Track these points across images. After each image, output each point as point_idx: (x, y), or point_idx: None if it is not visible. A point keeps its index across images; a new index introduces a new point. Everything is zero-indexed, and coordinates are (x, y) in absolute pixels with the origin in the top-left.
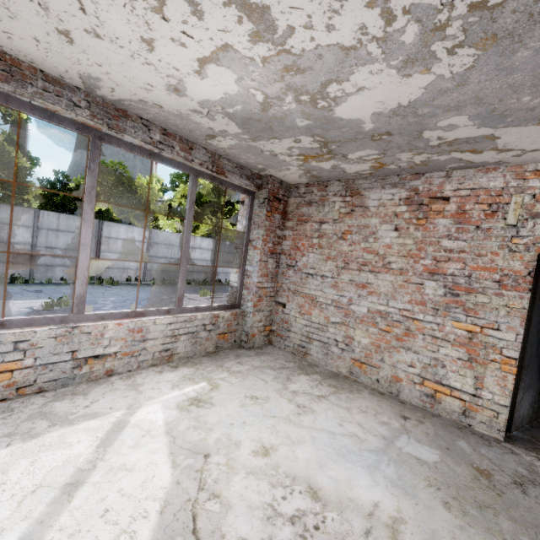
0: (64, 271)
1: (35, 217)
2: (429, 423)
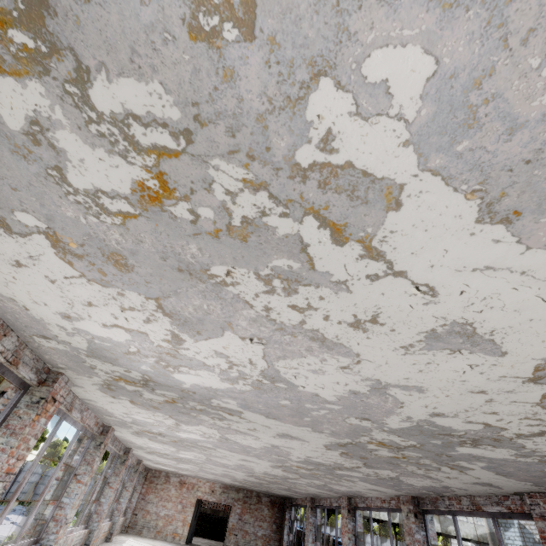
0: None
1: None
2: (174, 543)
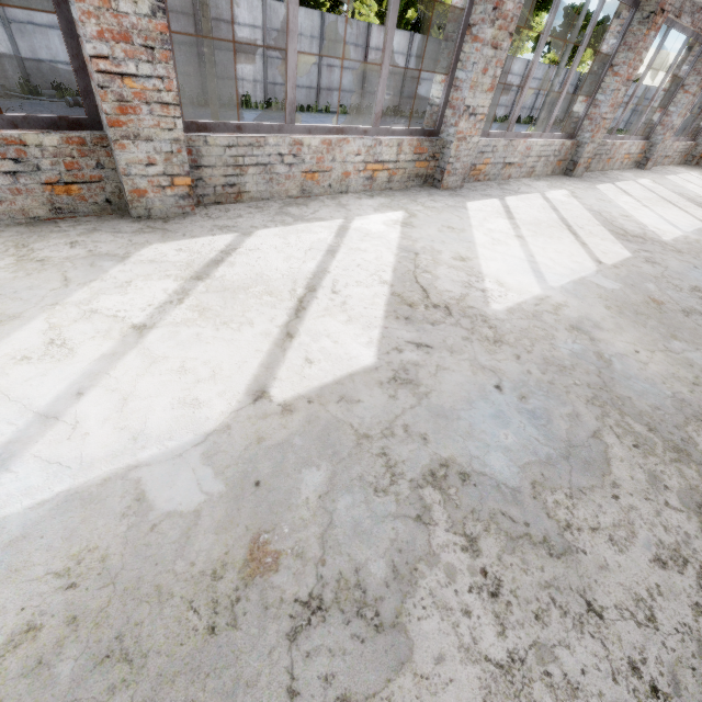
0: (416, 104)
1: (409, 42)
2: None
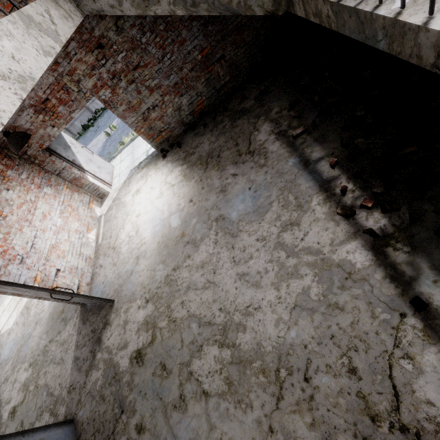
0: None
1: None
2: None
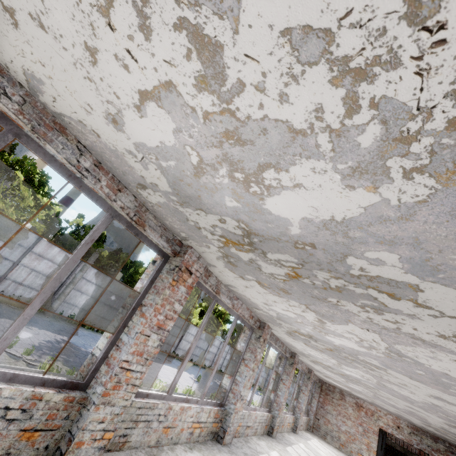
0: (166, 346)
1: None
2: None
